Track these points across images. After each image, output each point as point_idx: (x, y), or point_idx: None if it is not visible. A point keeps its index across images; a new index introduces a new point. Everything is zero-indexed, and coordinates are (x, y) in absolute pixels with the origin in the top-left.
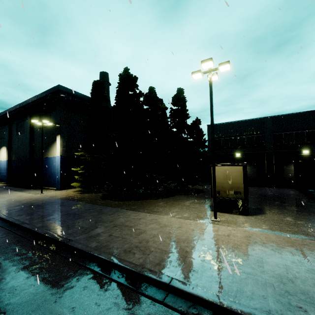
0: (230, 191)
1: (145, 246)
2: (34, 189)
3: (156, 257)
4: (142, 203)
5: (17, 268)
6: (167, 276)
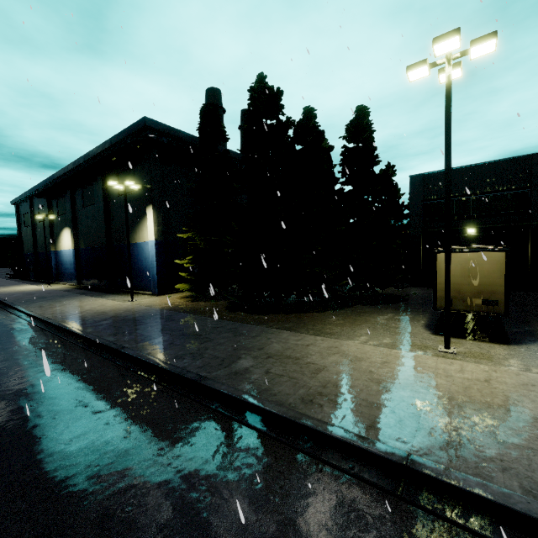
0: (474, 300)
1: (335, 393)
2: (118, 294)
3: (363, 413)
4: (300, 318)
5: (136, 419)
6: (398, 450)
